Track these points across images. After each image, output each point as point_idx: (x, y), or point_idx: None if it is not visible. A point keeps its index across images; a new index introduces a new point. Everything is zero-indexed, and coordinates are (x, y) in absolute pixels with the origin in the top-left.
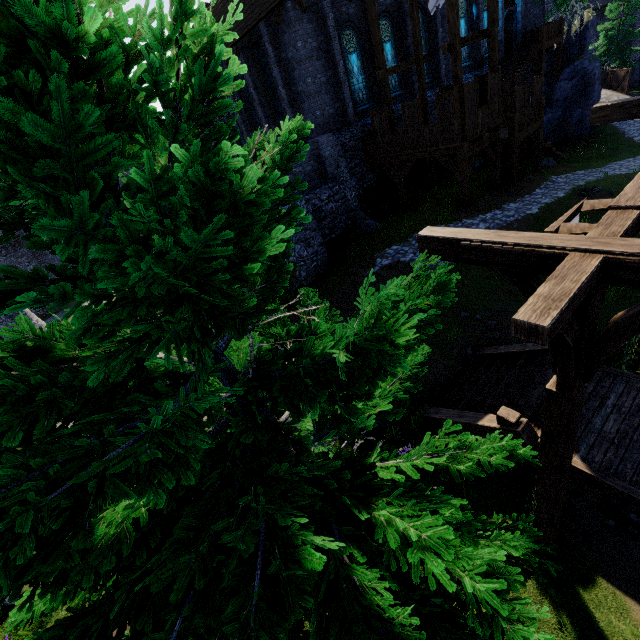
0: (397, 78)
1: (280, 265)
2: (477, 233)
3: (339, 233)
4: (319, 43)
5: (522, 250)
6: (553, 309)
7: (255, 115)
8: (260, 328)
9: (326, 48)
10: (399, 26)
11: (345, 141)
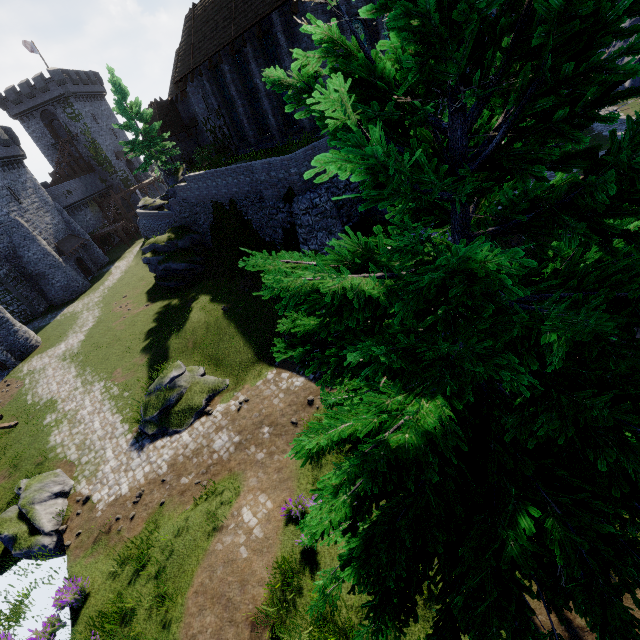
0: None
1: None
2: None
3: (355, 221)
4: None
5: None
6: None
7: (258, 107)
8: None
9: None
10: None
11: None
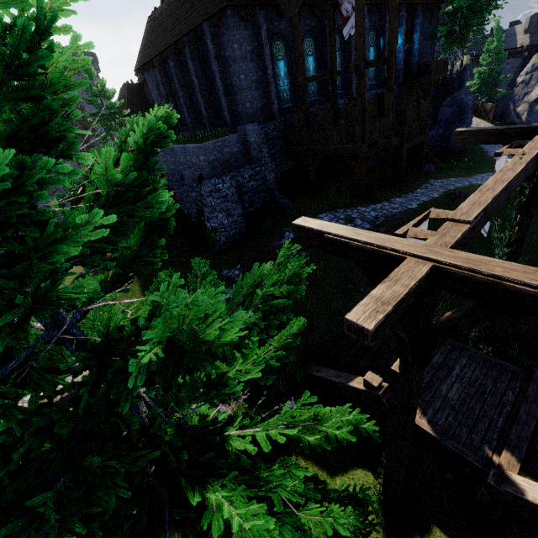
0: (316, 86)
1: (152, 241)
2: (339, 228)
3: (257, 207)
4: (253, 48)
5: (371, 249)
6: (380, 312)
7: (196, 99)
8: (150, 292)
9: (258, 53)
10: (321, 44)
11: (269, 131)
